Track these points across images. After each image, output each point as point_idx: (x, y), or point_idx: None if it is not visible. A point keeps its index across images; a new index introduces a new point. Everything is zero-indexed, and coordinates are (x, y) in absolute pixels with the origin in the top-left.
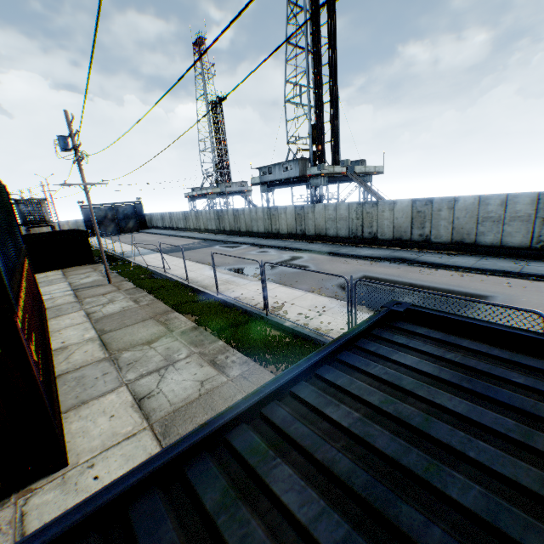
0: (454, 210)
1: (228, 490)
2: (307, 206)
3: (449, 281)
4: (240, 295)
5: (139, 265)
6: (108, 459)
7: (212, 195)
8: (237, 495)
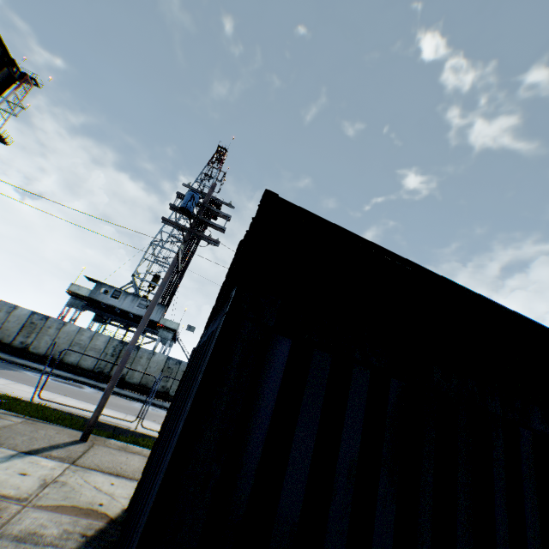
0: None
1: None
2: (186, 364)
3: None
4: None
5: None
6: None
7: None
8: None
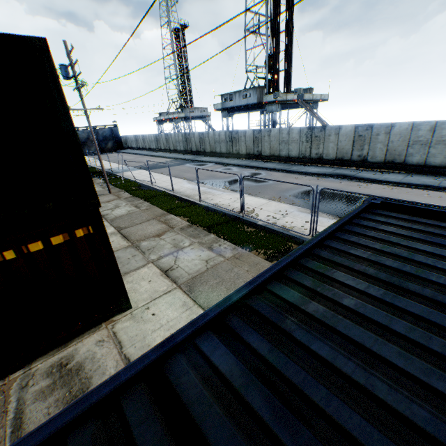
0: (390, 134)
1: (314, 280)
2: (264, 131)
3: (381, 193)
4: (218, 202)
5: (128, 179)
6: (157, 305)
7: (177, 119)
8: (321, 282)
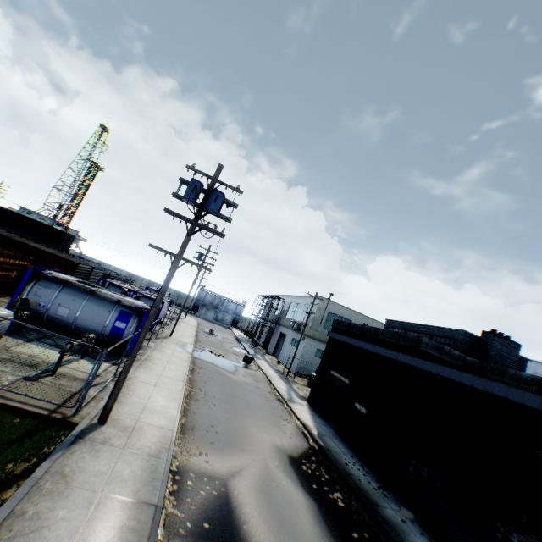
0: (110, 268)
1: None
2: None
3: None
4: None
5: None
6: None
7: None
8: None
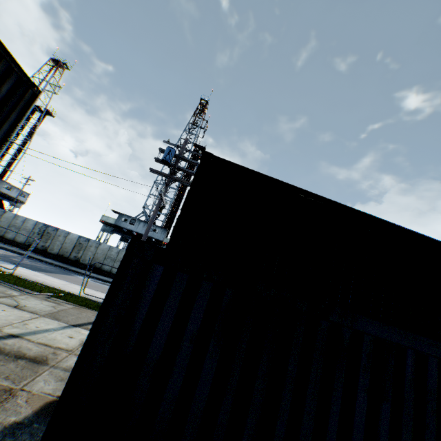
0: None
1: None
2: None
3: None
4: None
5: (58, 288)
6: None
7: None
8: None
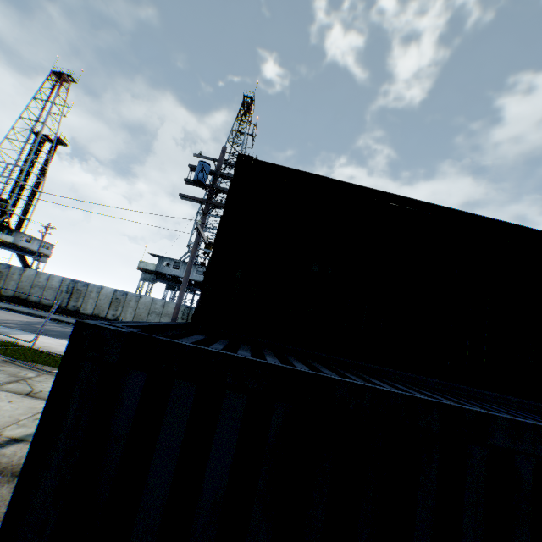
0: None
1: None
2: None
3: None
4: None
5: None
6: None
7: None
8: None
